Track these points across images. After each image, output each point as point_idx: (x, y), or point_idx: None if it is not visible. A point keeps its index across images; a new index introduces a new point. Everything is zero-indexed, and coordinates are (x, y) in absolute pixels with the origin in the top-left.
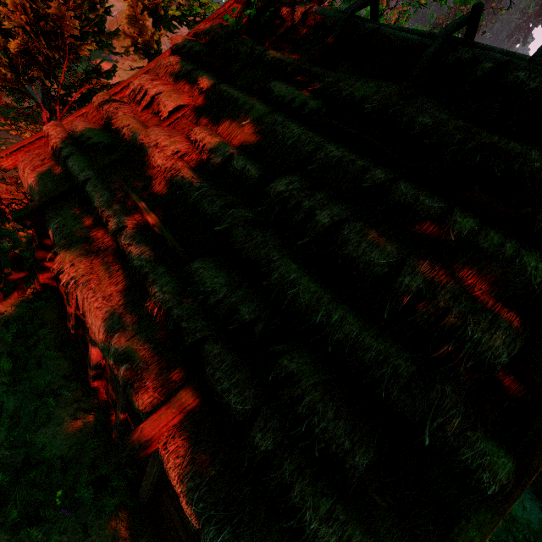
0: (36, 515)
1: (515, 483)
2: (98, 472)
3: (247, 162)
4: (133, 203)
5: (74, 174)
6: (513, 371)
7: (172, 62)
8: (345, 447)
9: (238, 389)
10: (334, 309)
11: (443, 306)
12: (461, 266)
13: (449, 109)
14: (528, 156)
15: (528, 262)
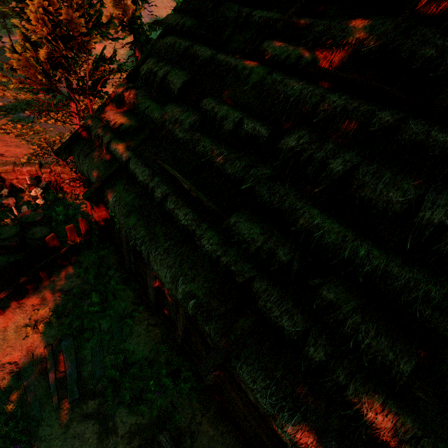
0: (141, 396)
1: None
2: (172, 367)
3: (256, 124)
4: (168, 174)
5: (118, 156)
6: None
7: (170, 42)
8: (390, 358)
9: (288, 316)
10: (359, 245)
11: None
12: None
13: None
14: None
15: None
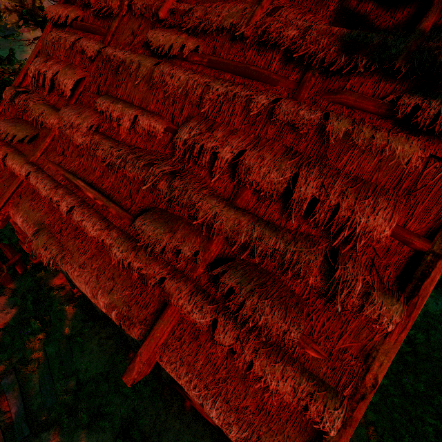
0: (99, 413)
1: (407, 318)
2: None
3: (150, 120)
4: (72, 184)
5: (16, 171)
6: (396, 237)
7: (55, 37)
8: (283, 329)
9: (198, 309)
10: (252, 228)
11: (334, 203)
12: (344, 164)
13: (310, 13)
14: (386, 43)
15: (395, 147)
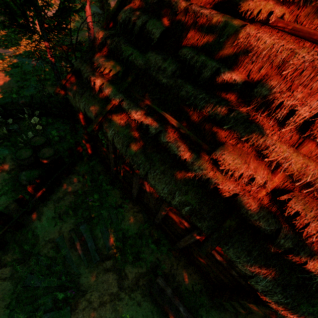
0: (138, 256)
1: None
2: (154, 237)
3: (232, 73)
4: (157, 113)
5: (111, 97)
6: None
7: None
8: None
9: (264, 219)
10: (317, 172)
11: None
12: None
13: None
14: None
15: None
